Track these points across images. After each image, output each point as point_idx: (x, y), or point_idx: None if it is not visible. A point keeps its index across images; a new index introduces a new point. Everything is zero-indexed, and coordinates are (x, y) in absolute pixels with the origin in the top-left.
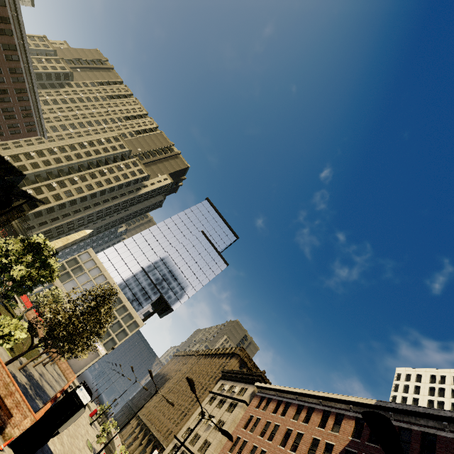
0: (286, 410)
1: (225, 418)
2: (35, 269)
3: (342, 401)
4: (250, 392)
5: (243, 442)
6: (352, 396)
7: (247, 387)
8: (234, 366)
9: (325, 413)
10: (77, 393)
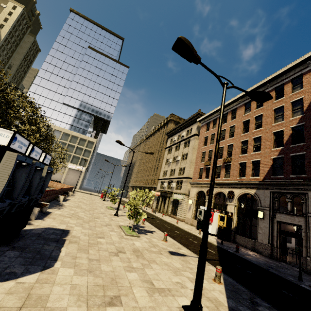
0: (234, 115)
1: (186, 151)
2: None
3: (295, 66)
4: (195, 128)
5: (209, 152)
6: (309, 52)
7: (191, 127)
8: (172, 128)
9: (276, 90)
10: None
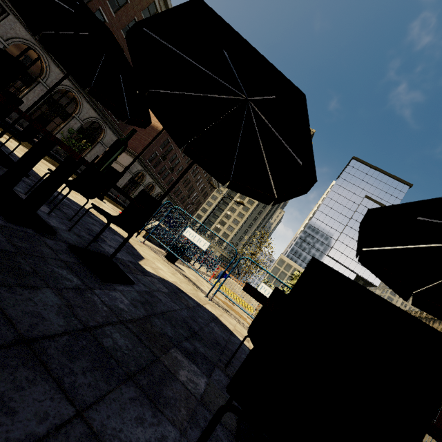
0: None
1: None
2: None
3: None
4: None
5: None
6: None
7: None
8: None
9: None
10: None
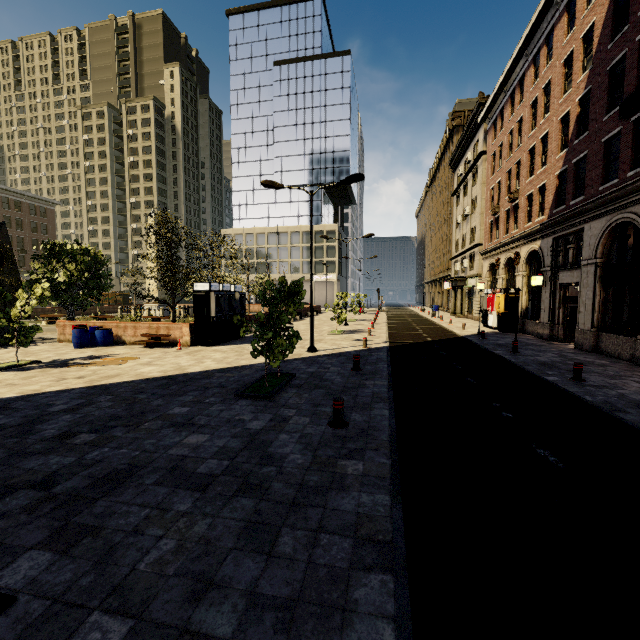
0: (523, 90)
1: (474, 194)
2: (75, 266)
3: None
4: (481, 139)
5: (498, 185)
6: None
7: (477, 138)
8: None
9: (571, 6)
10: (197, 290)
